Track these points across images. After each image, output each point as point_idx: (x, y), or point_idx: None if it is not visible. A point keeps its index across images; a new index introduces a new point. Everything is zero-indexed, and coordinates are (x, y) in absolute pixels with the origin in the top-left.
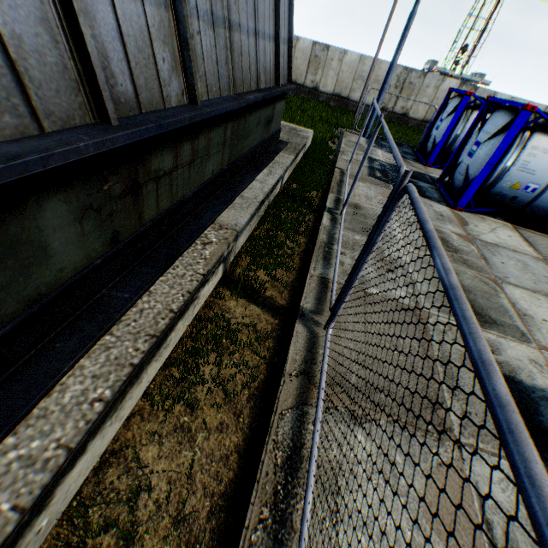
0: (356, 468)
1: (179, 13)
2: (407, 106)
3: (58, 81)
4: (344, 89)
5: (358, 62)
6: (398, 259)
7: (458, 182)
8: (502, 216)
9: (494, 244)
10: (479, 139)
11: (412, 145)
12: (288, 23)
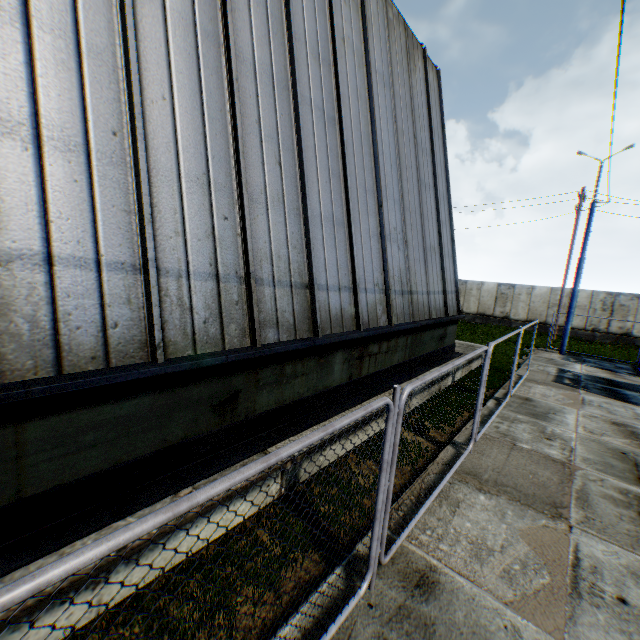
0: (474, 505)
1: (387, 294)
2: (624, 325)
3: (349, 318)
4: (538, 315)
5: (548, 293)
6: (560, 435)
7: None
8: None
9: None
10: None
11: (629, 361)
12: (455, 282)
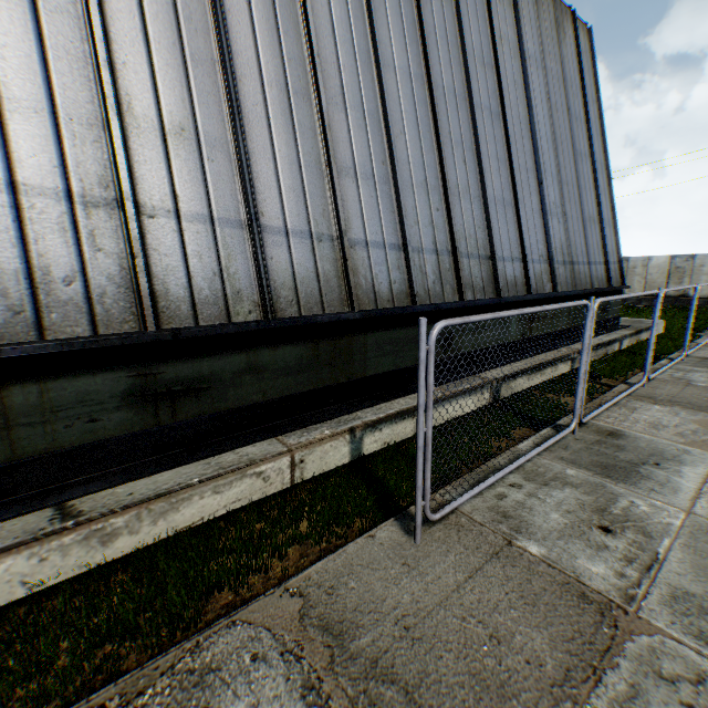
0: (649, 410)
1: (551, 264)
2: None
3: (521, 285)
4: None
5: None
6: None
7: None
8: None
9: None
10: None
11: None
12: (616, 252)
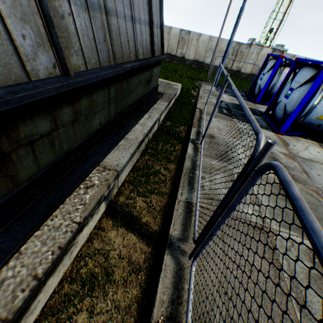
0: None
1: None
2: (239, 66)
3: None
4: (200, 57)
5: (208, 40)
6: None
7: (279, 115)
8: (309, 136)
9: (309, 159)
10: (292, 86)
11: (244, 90)
12: (160, 14)
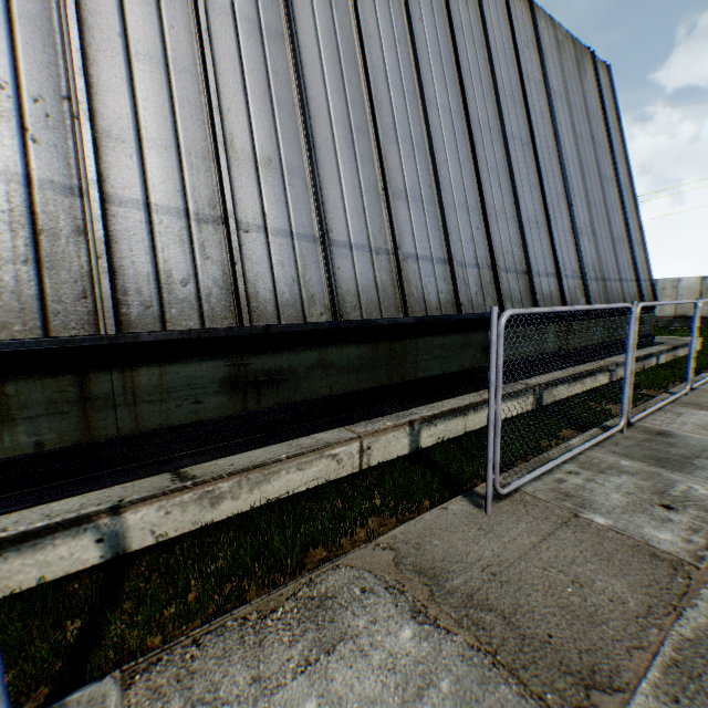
0: (695, 414)
1: (583, 279)
2: None
3: (556, 298)
4: None
5: None
6: None
7: None
8: None
9: None
10: None
11: None
12: (646, 270)
